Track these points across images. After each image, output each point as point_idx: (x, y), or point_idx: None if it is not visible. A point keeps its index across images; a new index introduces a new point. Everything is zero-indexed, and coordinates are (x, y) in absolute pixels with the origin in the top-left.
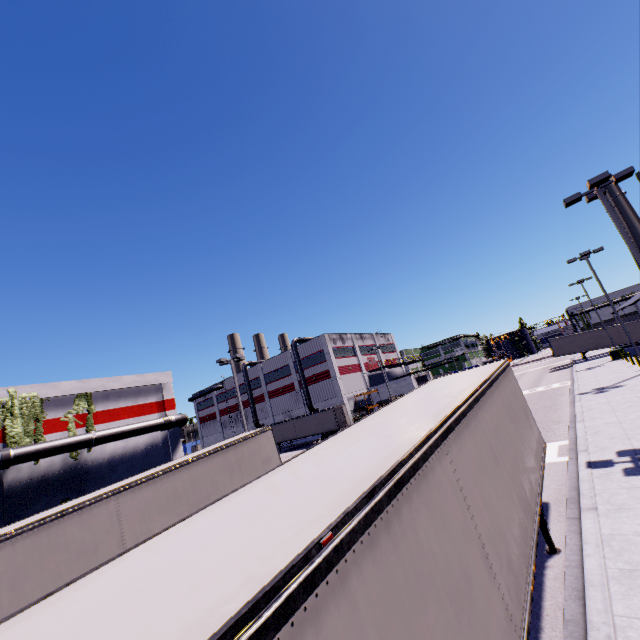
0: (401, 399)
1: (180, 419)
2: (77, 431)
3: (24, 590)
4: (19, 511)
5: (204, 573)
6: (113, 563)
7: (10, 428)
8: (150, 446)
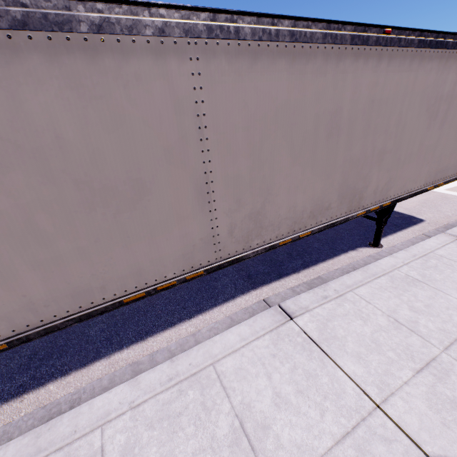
0: None
1: None
2: None
3: None
4: None
5: None
6: None
7: None
8: None
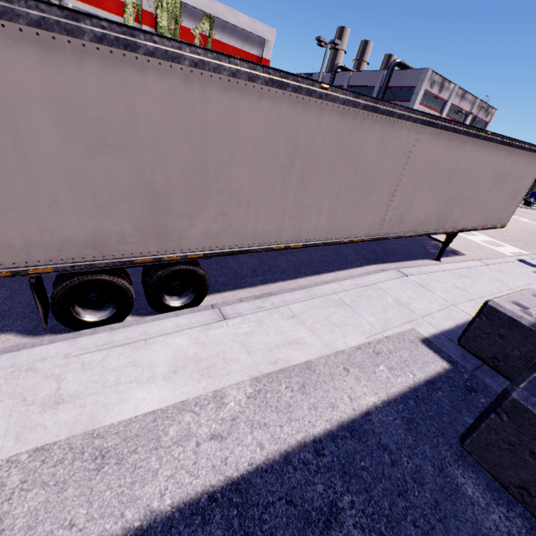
0: None
1: None
2: None
3: None
4: None
5: None
6: None
7: (160, 19)
8: None
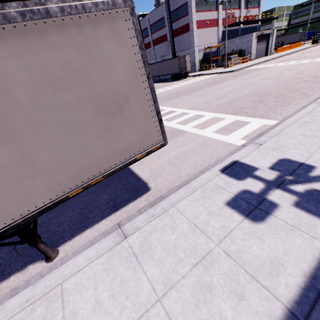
0: None
1: None
2: None
3: None
4: None
5: None
6: None
7: None
8: None
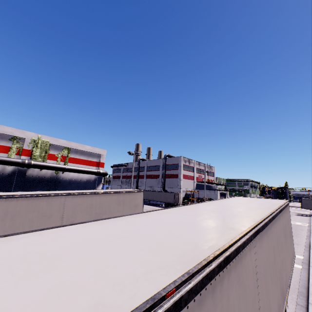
0: (218, 200)
1: (104, 173)
2: (60, 163)
3: (16, 222)
4: (29, 188)
5: (71, 274)
6: (34, 233)
7: (34, 152)
8: (88, 180)
